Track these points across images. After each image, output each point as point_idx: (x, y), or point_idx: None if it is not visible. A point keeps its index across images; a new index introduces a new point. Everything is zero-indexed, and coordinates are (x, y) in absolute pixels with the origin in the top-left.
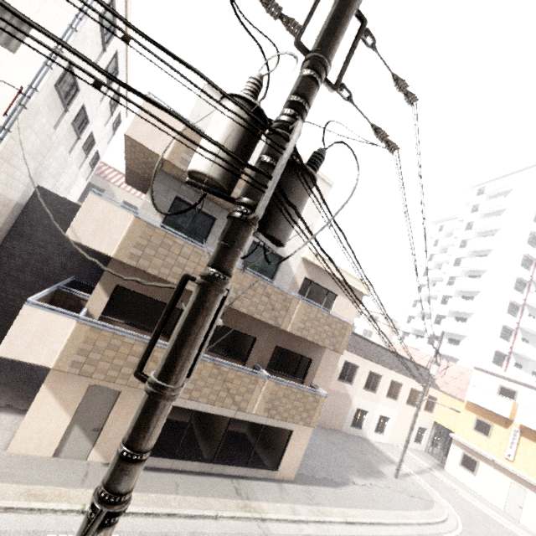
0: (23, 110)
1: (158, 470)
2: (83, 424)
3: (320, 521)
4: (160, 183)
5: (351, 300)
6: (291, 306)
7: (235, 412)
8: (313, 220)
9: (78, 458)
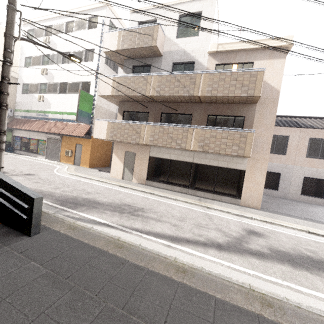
0: (98, 76)
1: (159, 188)
2: (127, 167)
3: (267, 222)
4: (126, 65)
5: (271, 58)
6: (197, 80)
7: (192, 159)
8: (209, 27)
9: (129, 181)
